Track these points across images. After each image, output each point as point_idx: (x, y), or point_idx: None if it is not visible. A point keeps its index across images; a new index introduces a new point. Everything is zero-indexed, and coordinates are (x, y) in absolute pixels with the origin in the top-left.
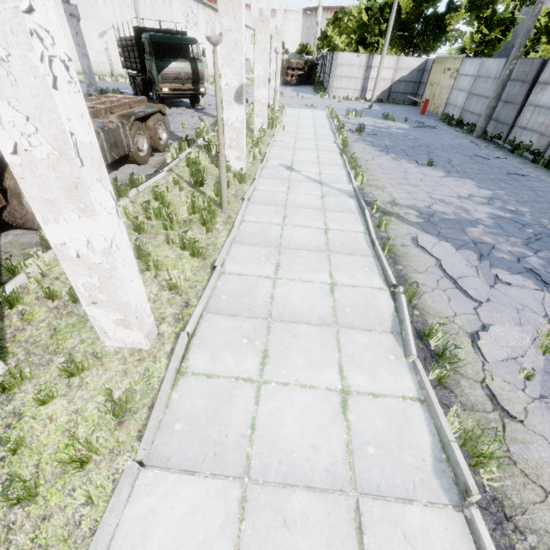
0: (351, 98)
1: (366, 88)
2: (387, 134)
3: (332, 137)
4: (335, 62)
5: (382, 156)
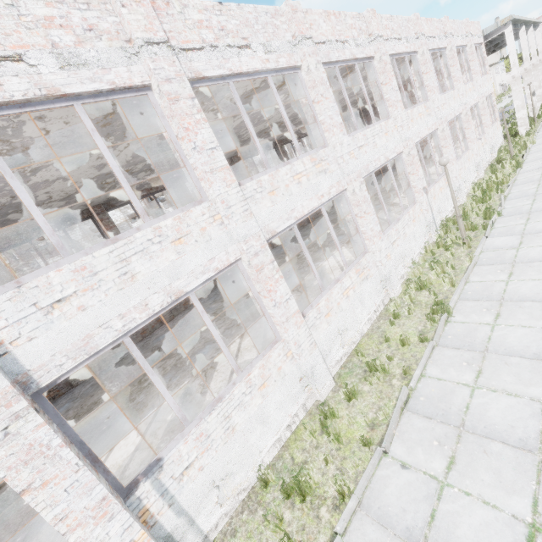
0: None
1: None
2: None
3: None
4: None
5: None
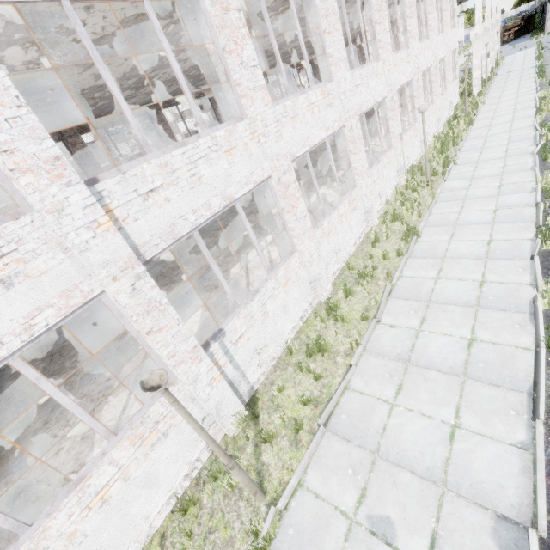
0: None
1: None
2: None
3: (534, 57)
4: (547, 10)
5: None
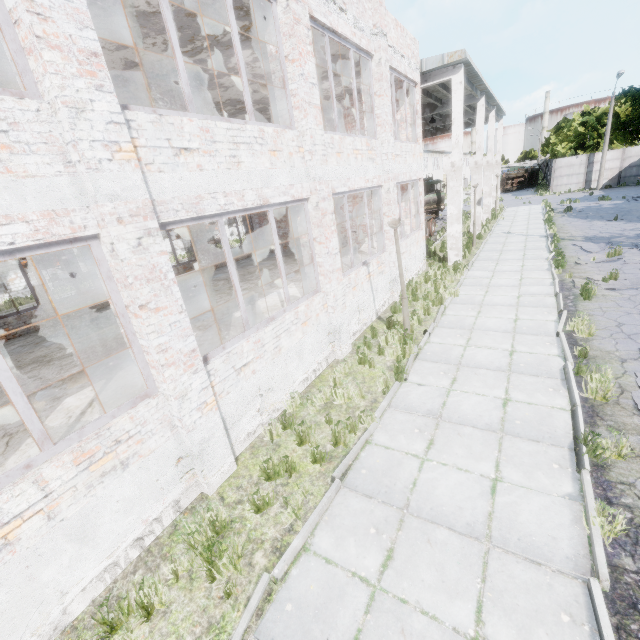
0: (573, 190)
1: (590, 180)
2: (594, 210)
3: (541, 218)
4: (553, 167)
5: (578, 221)
